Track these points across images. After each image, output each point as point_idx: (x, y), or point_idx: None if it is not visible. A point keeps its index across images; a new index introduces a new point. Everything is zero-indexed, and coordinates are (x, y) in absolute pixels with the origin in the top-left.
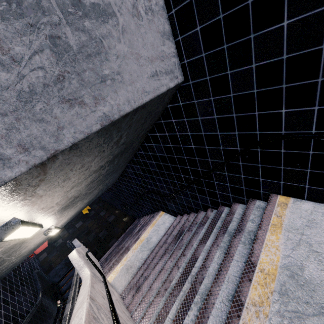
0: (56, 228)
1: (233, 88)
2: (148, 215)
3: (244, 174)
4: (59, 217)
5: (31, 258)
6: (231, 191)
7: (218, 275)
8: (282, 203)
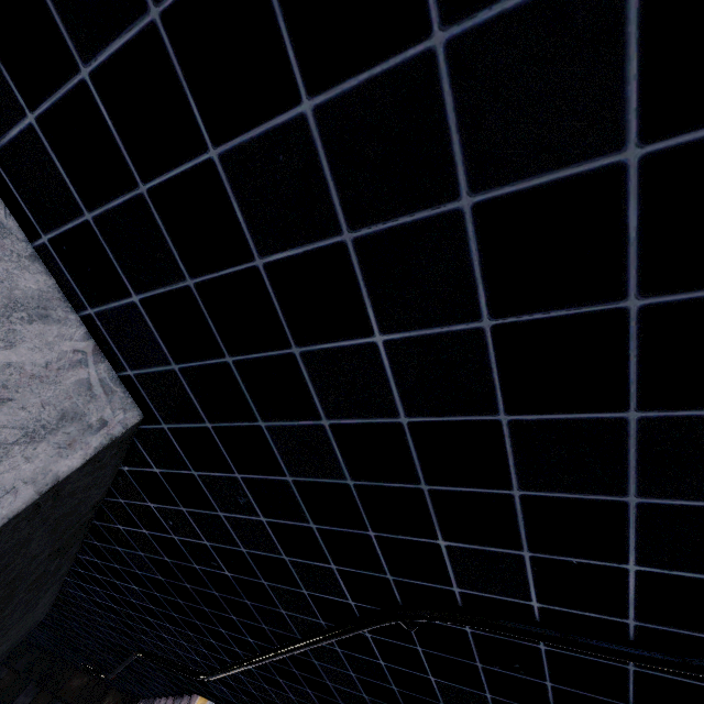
0: None
1: (288, 464)
2: (165, 702)
3: (385, 660)
4: None
5: None
6: (364, 688)
7: None
8: None
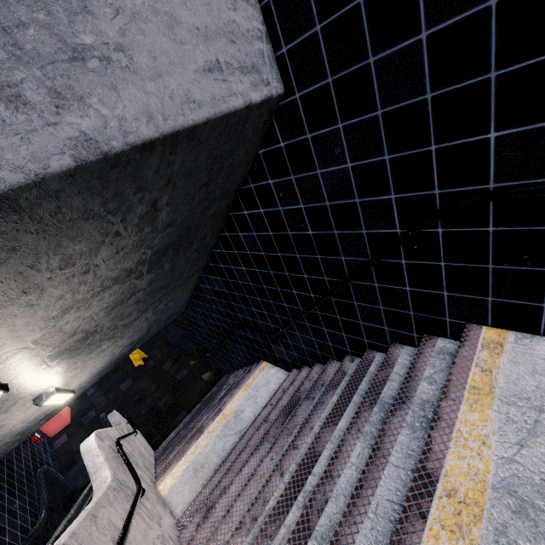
0: (60, 392)
1: (382, 97)
2: (242, 368)
3: (411, 285)
4: (63, 371)
5: (38, 444)
6: (386, 321)
7: (356, 497)
8: (491, 342)
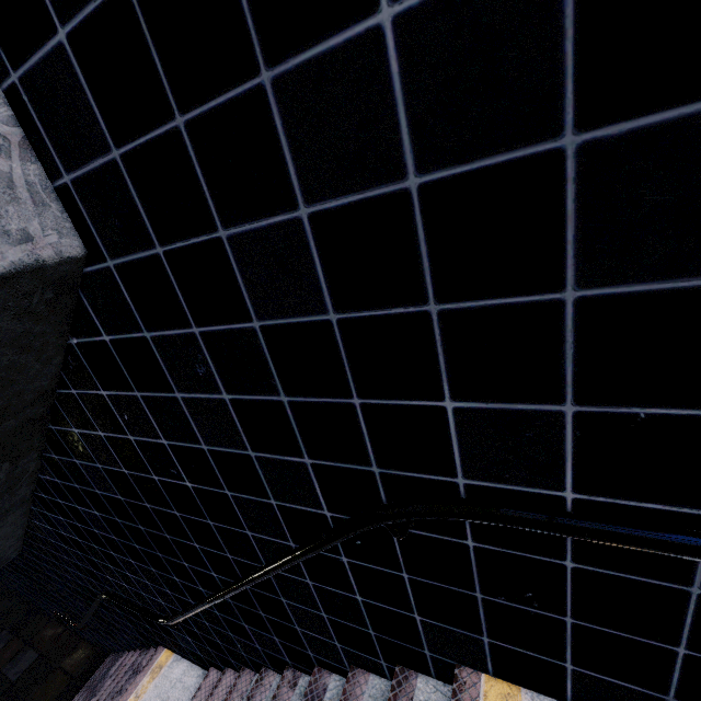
0: None
1: (255, 300)
2: (132, 655)
3: (363, 594)
4: None
5: None
6: (336, 634)
7: None
8: None
